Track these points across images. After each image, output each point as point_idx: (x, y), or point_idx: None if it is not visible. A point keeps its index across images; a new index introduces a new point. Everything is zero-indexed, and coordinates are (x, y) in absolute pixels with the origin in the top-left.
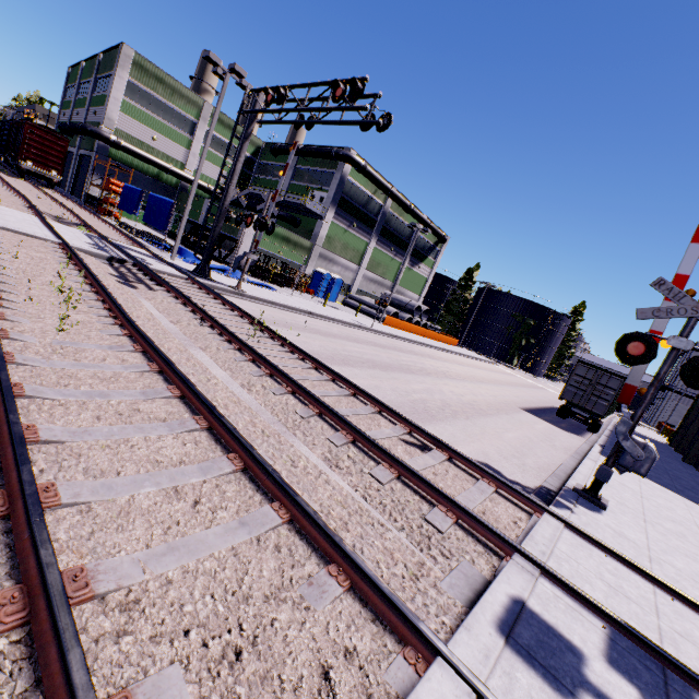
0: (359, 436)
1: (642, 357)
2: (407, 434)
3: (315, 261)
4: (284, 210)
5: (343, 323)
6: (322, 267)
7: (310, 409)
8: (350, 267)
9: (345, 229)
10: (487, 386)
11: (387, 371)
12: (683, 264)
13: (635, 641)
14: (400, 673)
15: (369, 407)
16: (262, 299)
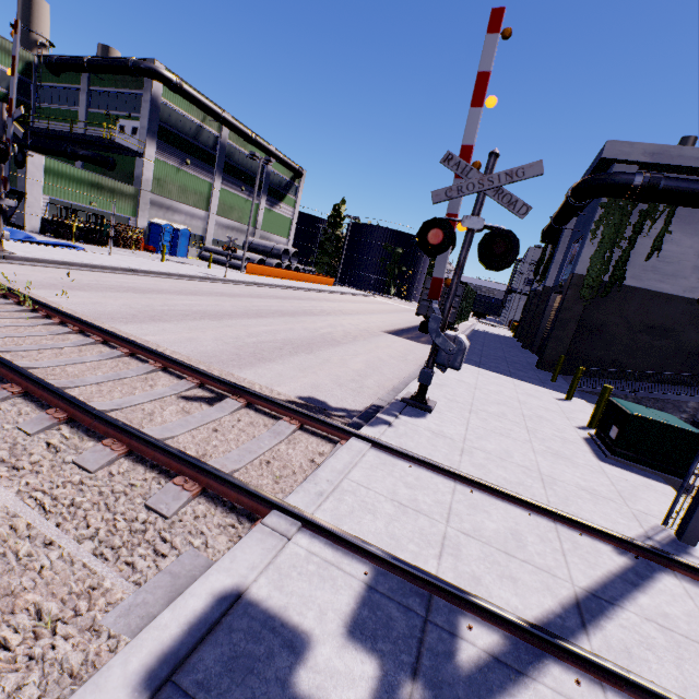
0: (79, 410)
1: (442, 245)
2: (198, 387)
3: (147, 211)
4: (89, 148)
5: (184, 277)
6: (159, 217)
7: (5, 389)
8: (196, 214)
9: (177, 168)
10: (354, 317)
11: (220, 320)
12: (467, 134)
13: (403, 575)
14: None
15: (147, 366)
16: (47, 260)
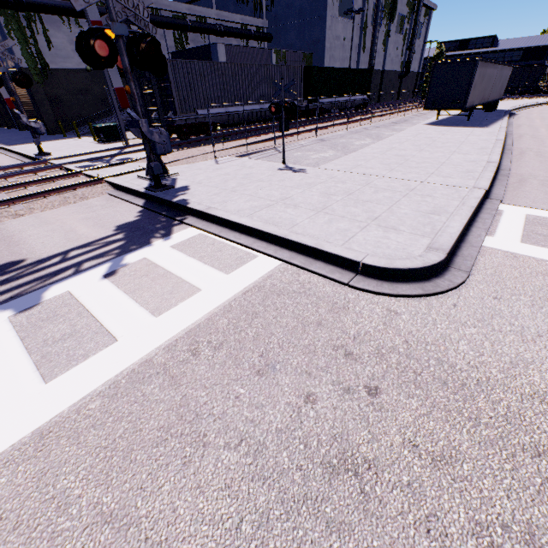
0: None
1: (0, 83)
2: None
3: None
4: None
5: None
6: None
7: None
8: None
9: None
10: None
11: None
12: None
13: (92, 160)
14: (83, 177)
15: None
16: None
